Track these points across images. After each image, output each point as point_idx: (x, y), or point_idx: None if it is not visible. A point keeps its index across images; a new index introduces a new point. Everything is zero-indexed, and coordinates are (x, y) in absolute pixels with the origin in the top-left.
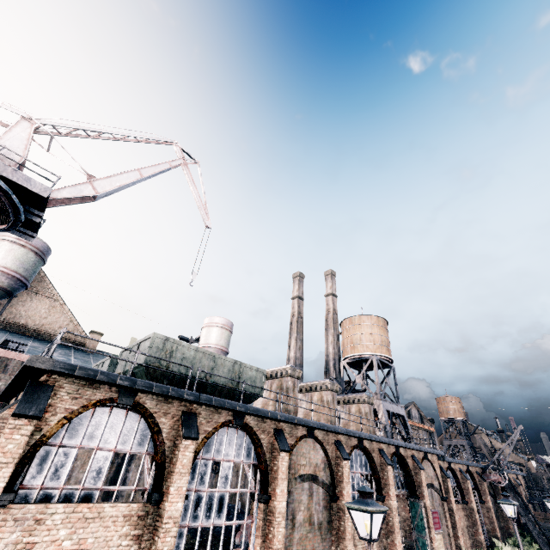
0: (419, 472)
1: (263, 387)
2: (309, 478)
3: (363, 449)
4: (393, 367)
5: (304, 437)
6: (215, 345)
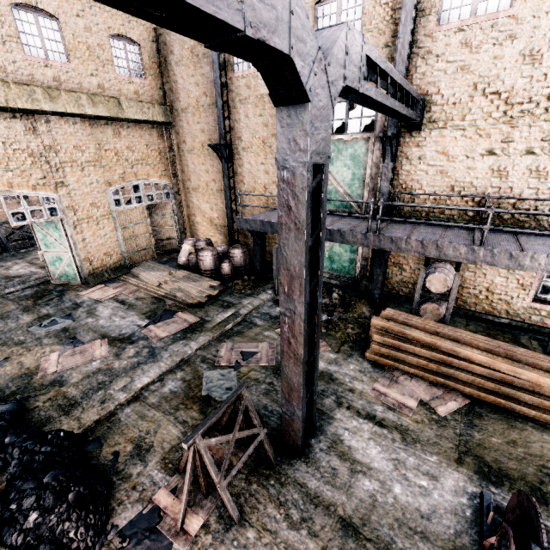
0: None
1: None
2: None
3: None
4: None
5: None
6: None
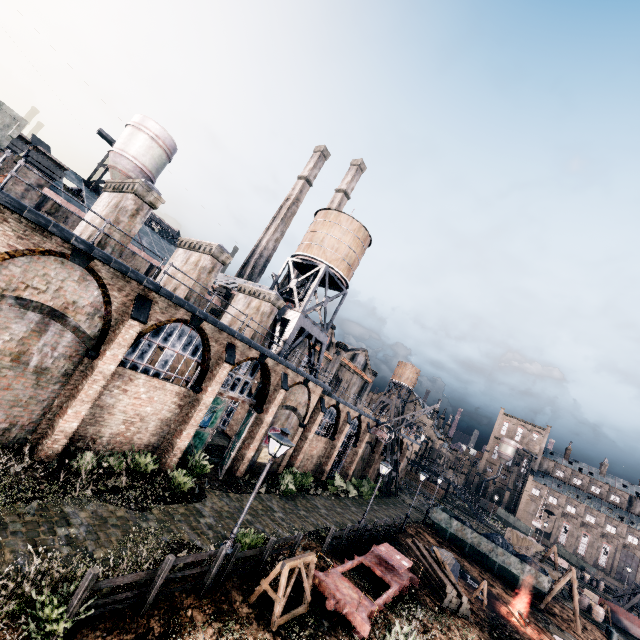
0: (279, 390)
1: (5, 143)
2: (44, 310)
3: (198, 330)
4: (345, 292)
5: (59, 256)
6: (132, 157)
